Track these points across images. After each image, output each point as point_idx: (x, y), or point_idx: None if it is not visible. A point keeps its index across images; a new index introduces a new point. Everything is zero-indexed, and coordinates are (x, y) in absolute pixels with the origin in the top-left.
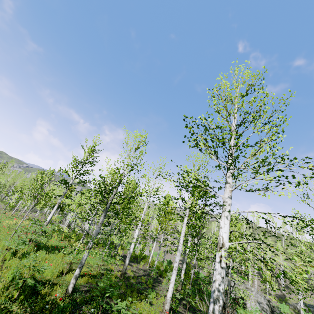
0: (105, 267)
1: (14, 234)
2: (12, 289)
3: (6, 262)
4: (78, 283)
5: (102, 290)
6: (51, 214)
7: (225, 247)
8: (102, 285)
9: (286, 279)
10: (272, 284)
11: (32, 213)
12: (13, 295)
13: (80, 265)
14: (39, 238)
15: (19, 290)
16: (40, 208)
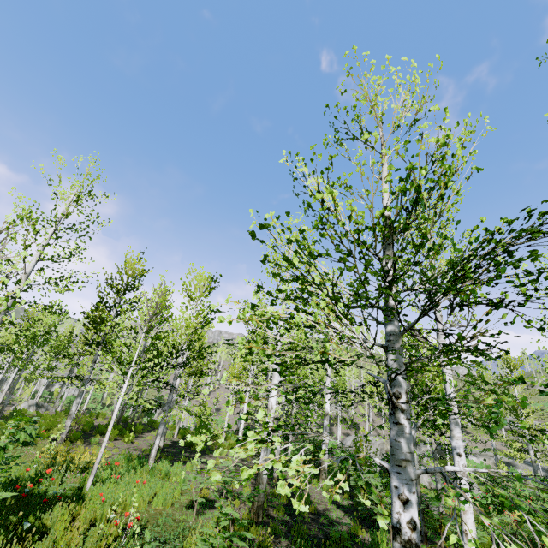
0: (188, 497)
1: None
2: None
3: None
4: None
5: None
6: None
7: None
8: None
9: None
10: None
11: None
12: None
13: None
14: None
15: None
16: None
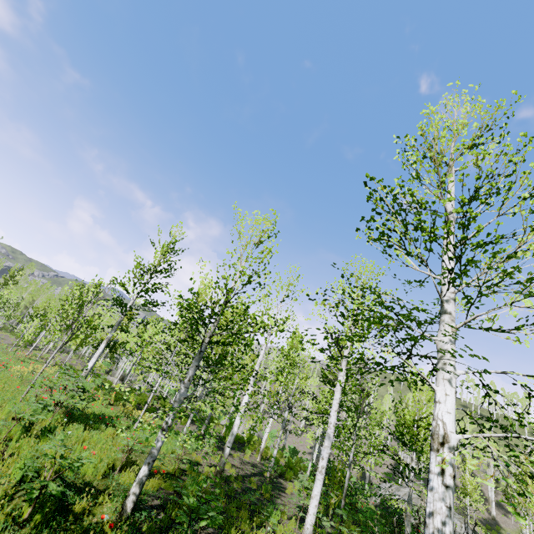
0: (187, 457)
1: (30, 390)
2: (20, 500)
3: (11, 445)
4: (142, 491)
5: (187, 506)
6: (94, 358)
7: (451, 442)
8: (191, 502)
9: (497, 491)
10: (473, 500)
11: (61, 354)
12: (20, 511)
13: (150, 458)
14: (72, 400)
15: (33, 503)
16: (76, 347)
